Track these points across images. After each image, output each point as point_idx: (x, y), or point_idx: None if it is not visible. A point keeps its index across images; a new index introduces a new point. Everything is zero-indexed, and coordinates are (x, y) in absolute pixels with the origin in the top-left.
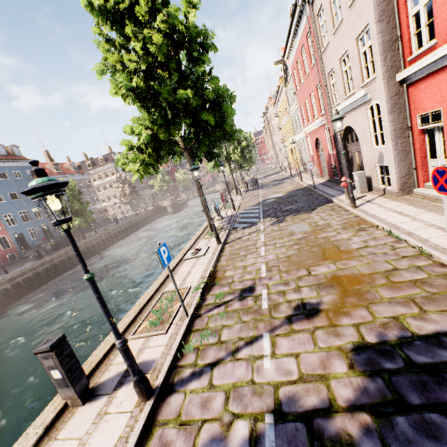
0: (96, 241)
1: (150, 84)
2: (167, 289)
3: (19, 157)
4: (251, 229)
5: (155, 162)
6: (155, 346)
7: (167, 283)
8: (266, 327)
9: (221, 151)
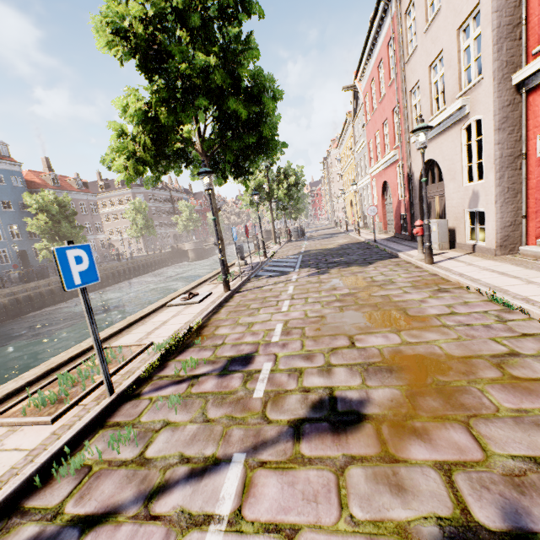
0: None
1: (154, 33)
2: (115, 343)
3: (5, 158)
4: (278, 278)
5: (152, 159)
6: (10, 450)
7: (123, 335)
8: (245, 439)
9: (262, 184)
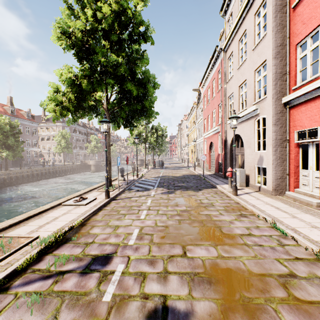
0: (15, 174)
1: (87, 38)
2: (10, 233)
3: None
4: (143, 193)
5: (73, 108)
6: None
7: (19, 226)
8: None
9: (142, 132)
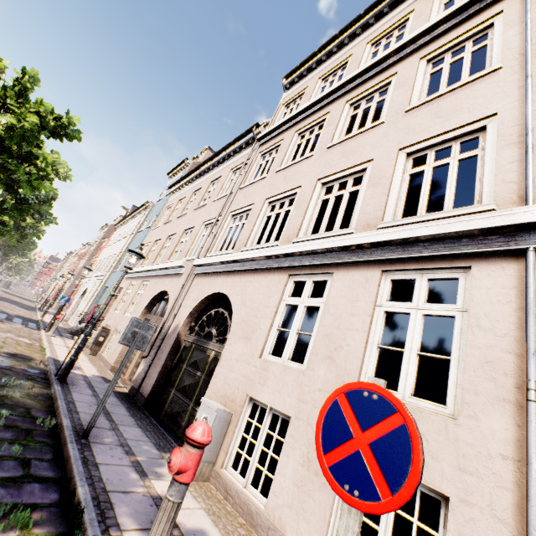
0: None
1: None
2: None
3: None
4: None
5: None
6: None
7: None
8: None
9: None
